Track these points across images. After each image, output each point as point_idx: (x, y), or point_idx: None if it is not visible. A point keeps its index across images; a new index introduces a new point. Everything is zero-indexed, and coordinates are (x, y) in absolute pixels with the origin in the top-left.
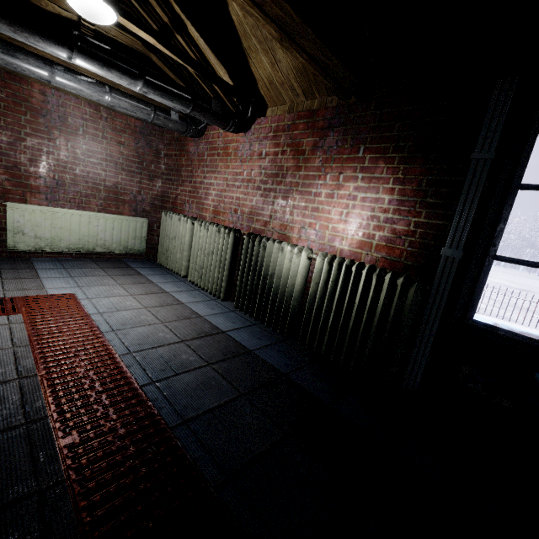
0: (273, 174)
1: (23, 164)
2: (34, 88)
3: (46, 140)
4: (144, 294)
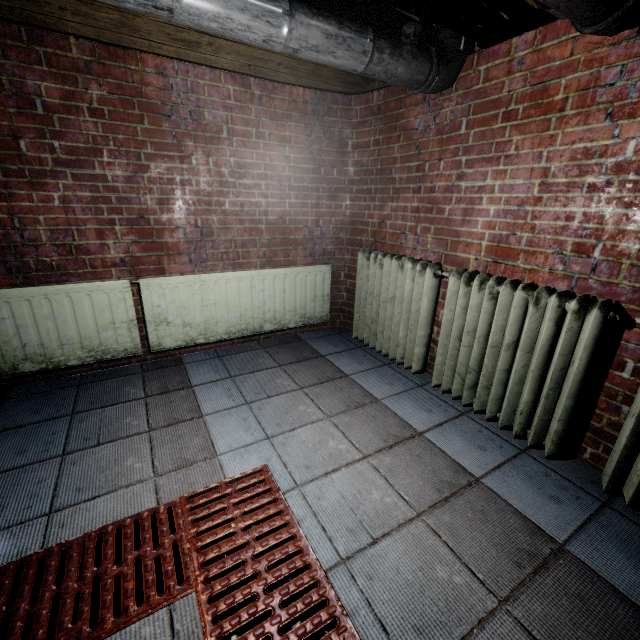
0: None
1: (151, 211)
2: (146, 67)
3: (177, 160)
4: (384, 449)
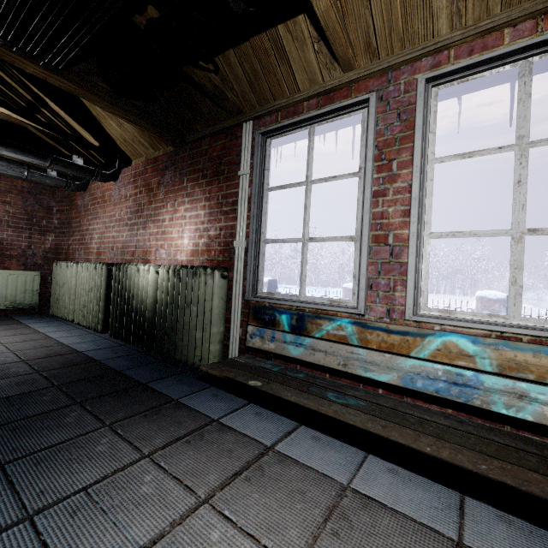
0: (135, 211)
1: None
2: None
3: None
4: (10, 335)
